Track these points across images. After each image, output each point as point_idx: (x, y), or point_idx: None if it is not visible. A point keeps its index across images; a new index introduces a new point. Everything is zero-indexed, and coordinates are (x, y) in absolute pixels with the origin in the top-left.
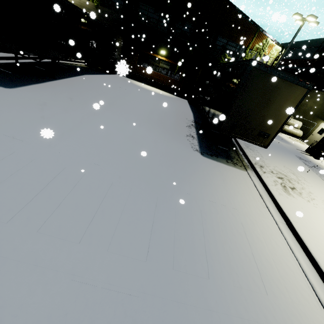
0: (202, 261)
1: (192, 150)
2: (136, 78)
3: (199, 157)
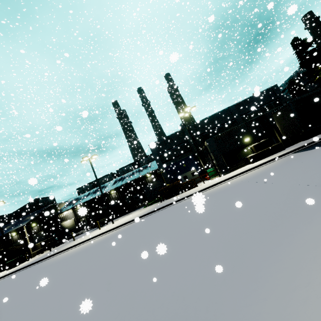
0: None
1: None
2: None
3: None
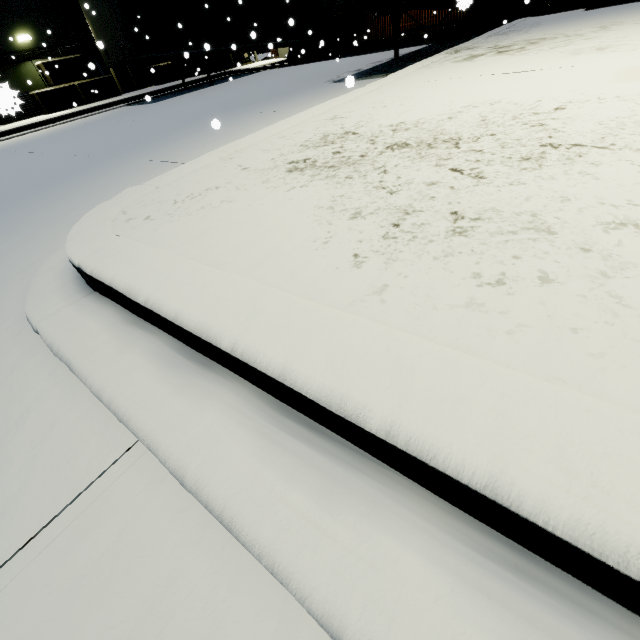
0: (161, 142)
1: (322, 82)
2: (378, 49)
3: (321, 85)
